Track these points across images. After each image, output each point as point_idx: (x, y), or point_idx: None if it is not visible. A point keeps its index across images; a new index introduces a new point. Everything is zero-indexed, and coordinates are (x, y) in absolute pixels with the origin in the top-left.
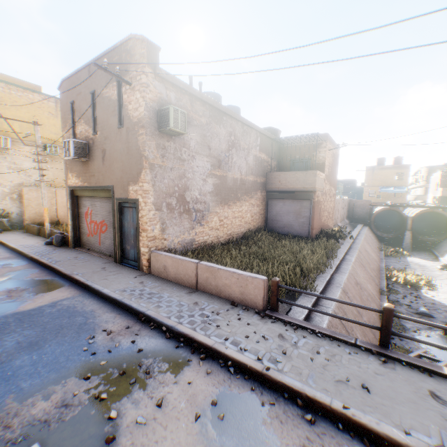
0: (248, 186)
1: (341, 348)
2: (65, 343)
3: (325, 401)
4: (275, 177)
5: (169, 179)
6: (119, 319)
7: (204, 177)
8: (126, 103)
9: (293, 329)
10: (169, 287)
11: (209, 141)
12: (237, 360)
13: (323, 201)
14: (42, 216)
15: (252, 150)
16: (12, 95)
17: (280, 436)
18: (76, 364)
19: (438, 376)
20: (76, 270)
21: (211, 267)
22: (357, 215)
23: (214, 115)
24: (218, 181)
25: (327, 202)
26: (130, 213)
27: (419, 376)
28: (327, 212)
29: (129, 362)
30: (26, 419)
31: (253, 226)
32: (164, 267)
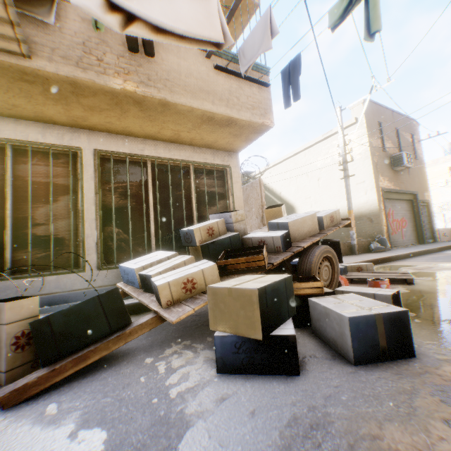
0: None
1: None
2: None
3: None
4: None
5: None
6: None
7: None
8: (416, 148)
9: None
10: None
11: None
12: None
13: None
14: None
15: None
16: None
17: None
18: None
19: None
20: None
21: None
22: None
23: None
24: None
25: None
26: (422, 209)
27: None
28: None
29: None
30: None
31: None
32: (443, 235)
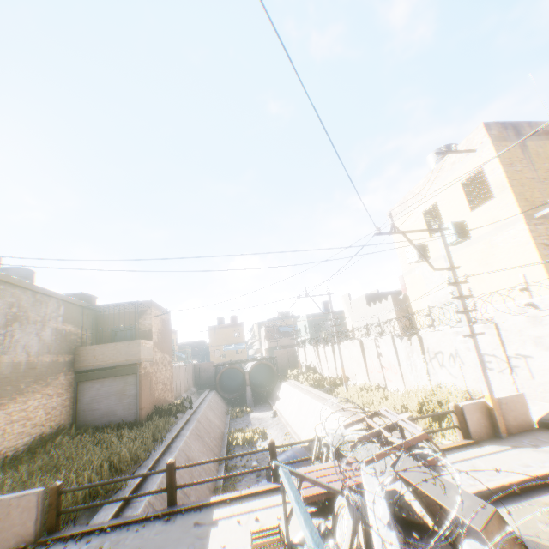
0: (44, 369)
1: (130, 530)
2: None
3: None
4: (89, 351)
5: None
6: None
7: None
8: None
9: (77, 539)
10: None
11: None
12: None
13: (155, 372)
14: None
15: (51, 322)
16: None
17: None
18: None
19: (207, 506)
20: None
21: None
22: (205, 380)
23: None
24: None
25: (161, 372)
26: None
27: (192, 515)
28: (162, 384)
29: None
30: None
31: (50, 428)
32: None
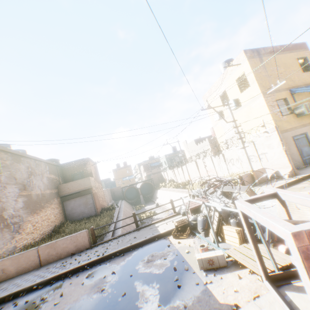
0: (48, 196)
1: (126, 236)
2: None
3: (125, 247)
4: (65, 186)
5: None
6: None
7: (16, 198)
8: None
9: (107, 242)
10: (16, 278)
11: (15, 174)
12: (89, 262)
13: (98, 192)
14: None
15: (45, 174)
16: None
17: (116, 263)
18: None
19: (152, 225)
20: None
21: (51, 243)
22: (117, 196)
23: (15, 158)
24: (27, 199)
25: (100, 192)
26: None
27: (147, 227)
28: (101, 198)
29: (25, 307)
30: None
31: (57, 223)
32: (3, 270)
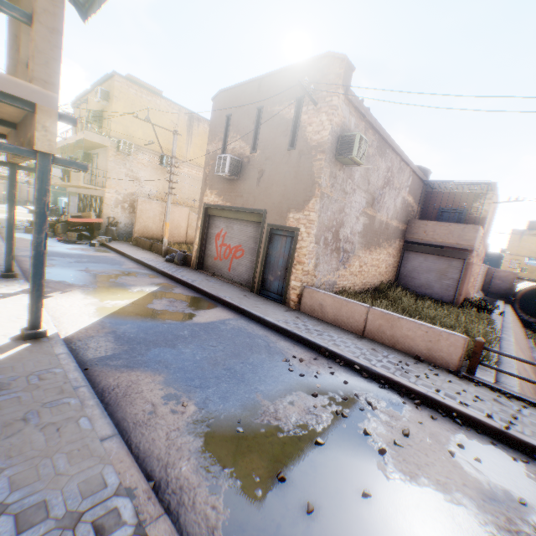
0: (390, 231)
1: None
2: (266, 361)
3: None
4: (420, 225)
5: (331, 211)
6: (299, 349)
7: (358, 215)
8: (305, 124)
9: (505, 397)
10: (330, 328)
11: (370, 175)
12: (465, 413)
13: (474, 264)
14: (149, 230)
15: (402, 191)
16: (142, 99)
17: None
18: (293, 382)
19: None
20: (220, 293)
21: (390, 314)
22: (495, 288)
23: (379, 146)
24: (368, 222)
25: (475, 265)
26: (282, 242)
27: None
28: (472, 278)
29: (343, 391)
30: (288, 417)
31: (384, 279)
32: (320, 306)
